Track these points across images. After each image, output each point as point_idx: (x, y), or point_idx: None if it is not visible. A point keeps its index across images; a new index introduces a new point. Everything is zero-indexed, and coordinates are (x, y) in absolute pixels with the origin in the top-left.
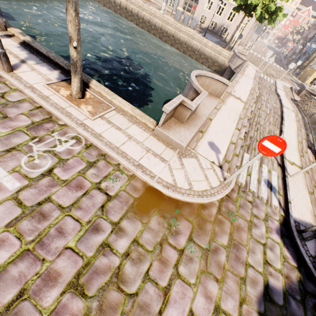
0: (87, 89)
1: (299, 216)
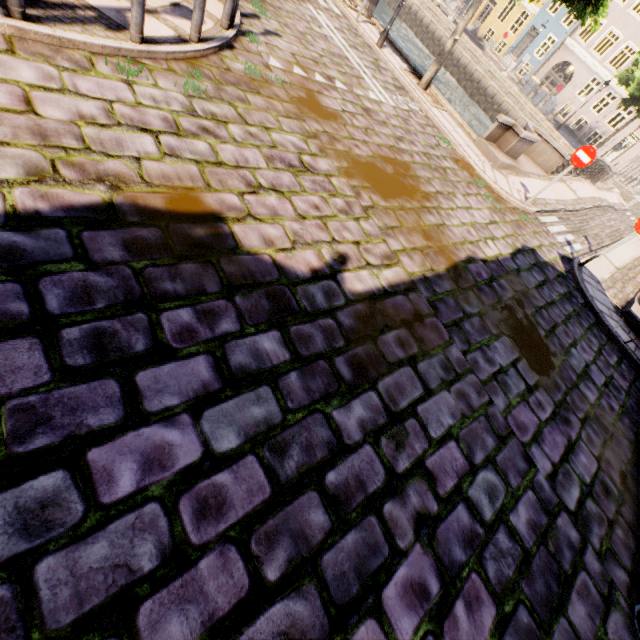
0: (428, 88)
1: (587, 267)
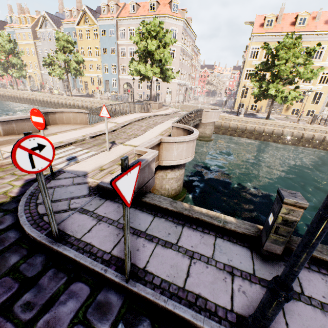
0: None
1: (75, 168)
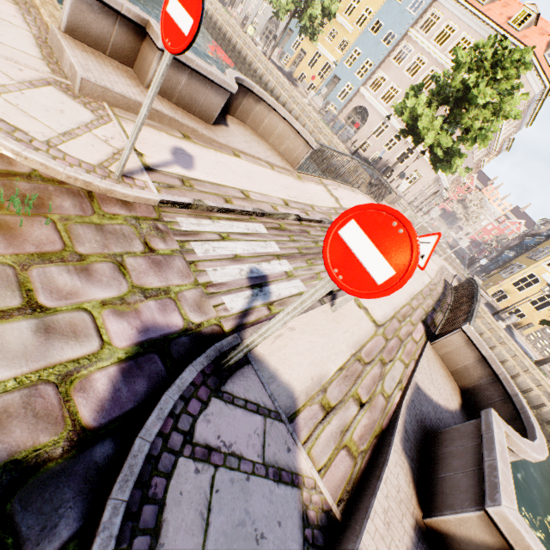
0: None
1: (270, 356)
